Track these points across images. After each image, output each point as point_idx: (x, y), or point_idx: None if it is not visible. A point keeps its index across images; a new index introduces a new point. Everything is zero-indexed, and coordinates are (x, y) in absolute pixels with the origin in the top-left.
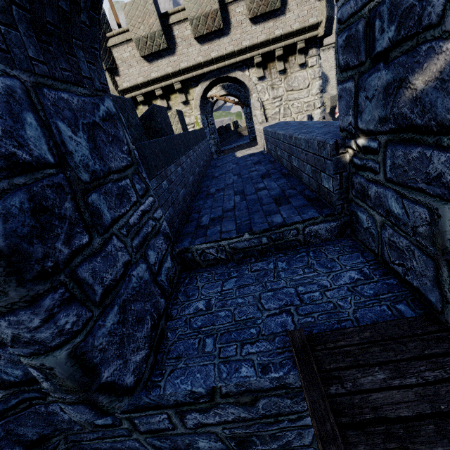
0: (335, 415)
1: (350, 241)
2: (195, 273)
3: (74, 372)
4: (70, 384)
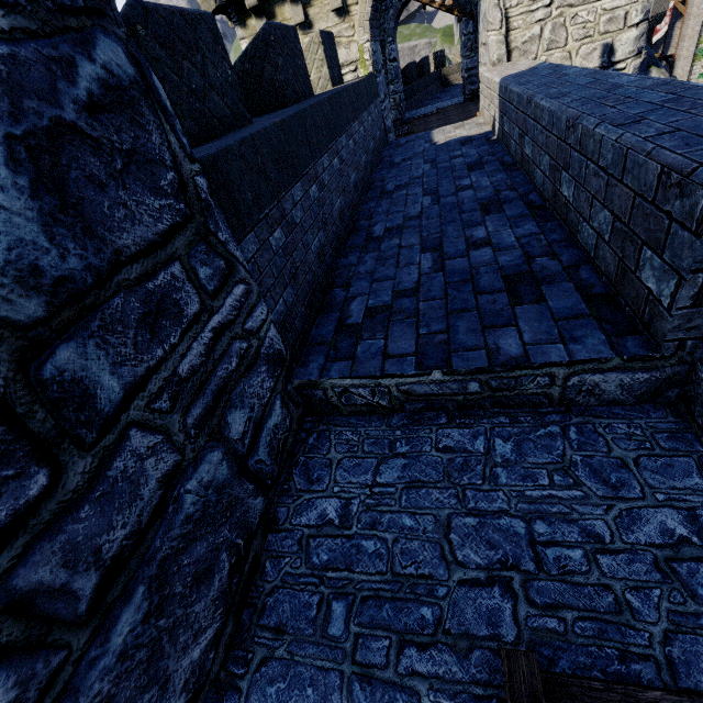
0: None
1: (672, 418)
2: (327, 425)
3: None
4: None
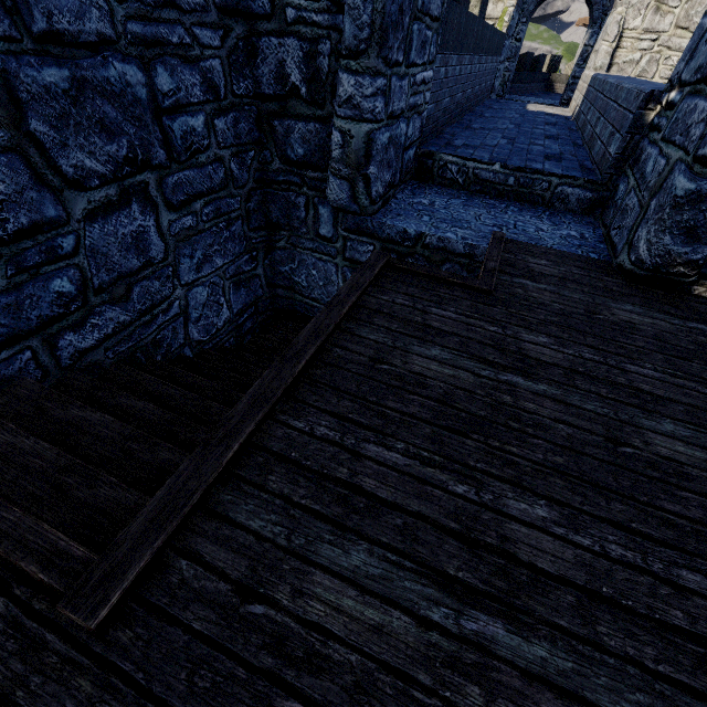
0: (501, 260)
1: (593, 220)
2: (425, 185)
3: (361, 149)
4: (353, 159)
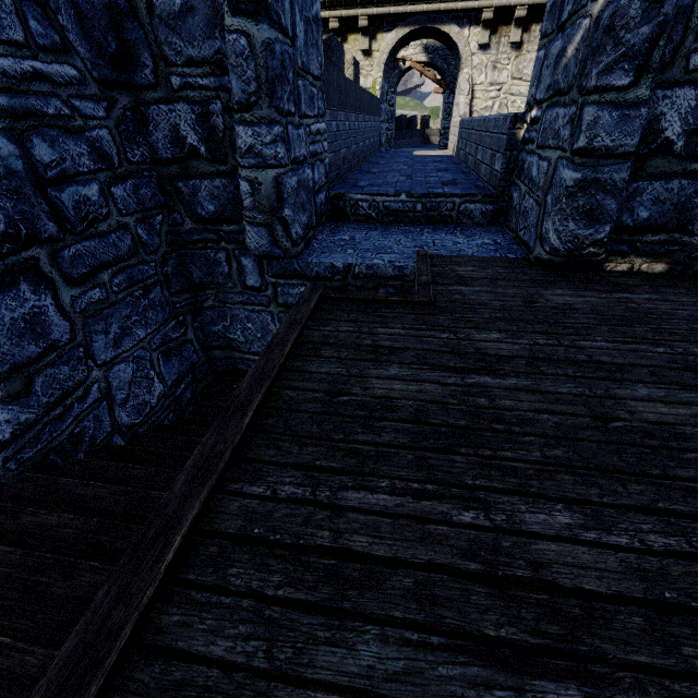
0: (431, 274)
1: (499, 228)
2: (341, 224)
3: (272, 194)
4: (266, 204)
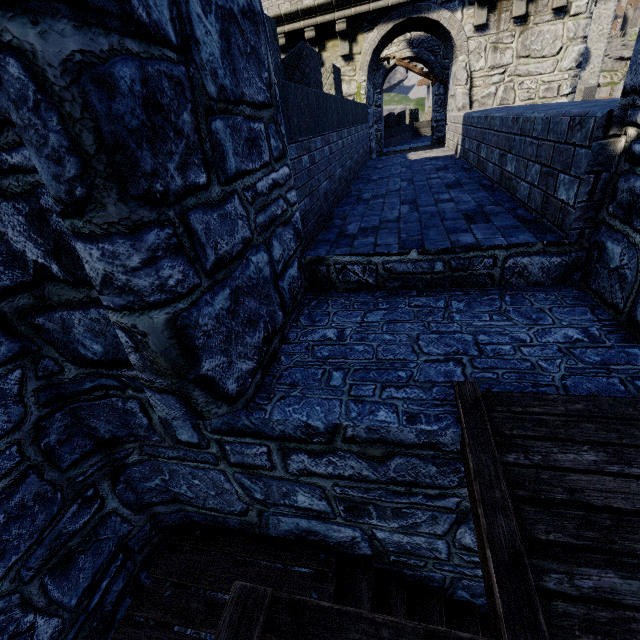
0: (508, 485)
1: (576, 291)
2: (326, 297)
3: (170, 347)
4: (163, 363)
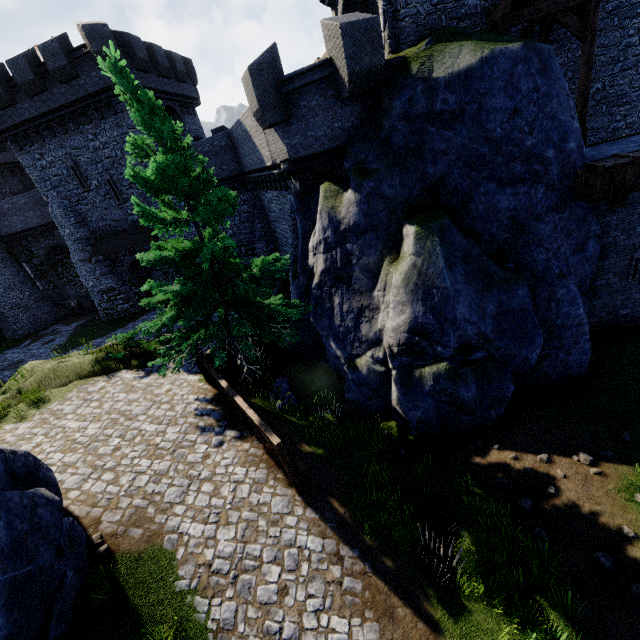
0: None
1: None
2: None
3: None
4: None
